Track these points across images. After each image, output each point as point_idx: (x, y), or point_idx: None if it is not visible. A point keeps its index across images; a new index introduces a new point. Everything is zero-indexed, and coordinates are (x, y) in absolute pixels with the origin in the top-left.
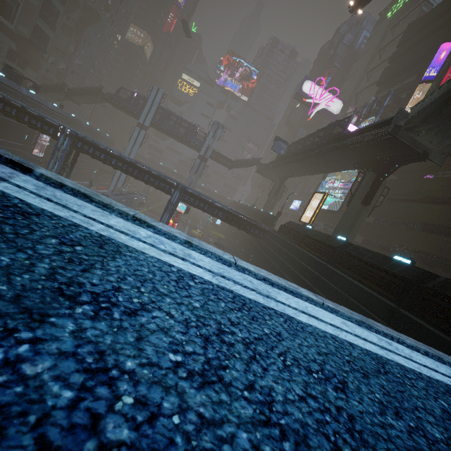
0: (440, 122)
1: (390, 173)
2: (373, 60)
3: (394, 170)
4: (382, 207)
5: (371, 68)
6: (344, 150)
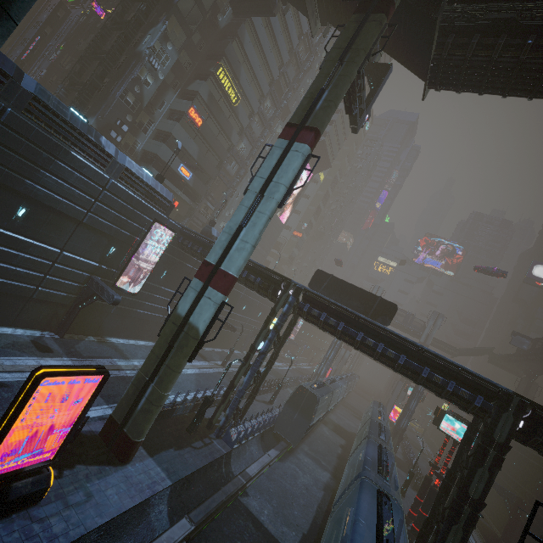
0: None
1: None
2: None
3: None
4: None
5: None
6: None
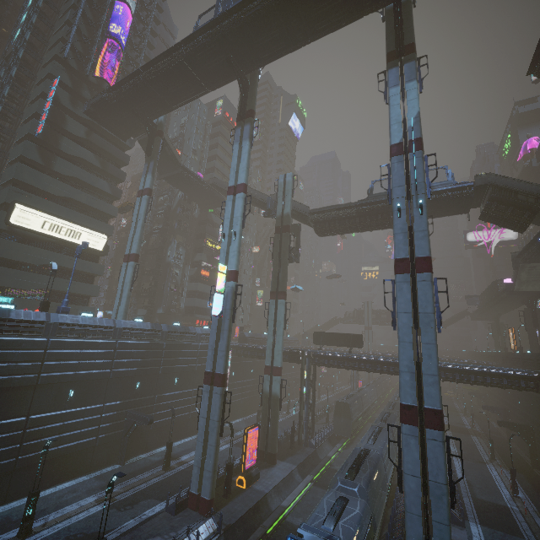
0: (527, 284)
1: (534, 306)
2: None
3: (534, 304)
4: None
5: None
6: (506, 299)
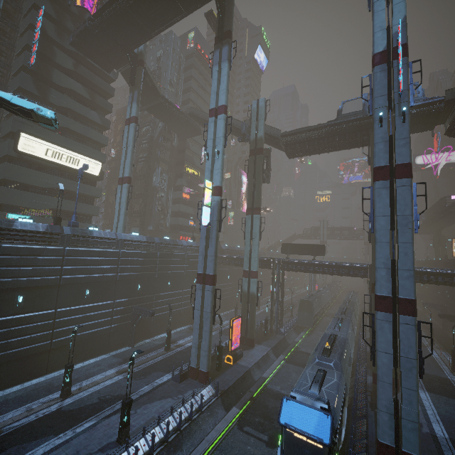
0: None
1: None
2: None
3: None
4: None
5: None
6: (452, 213)
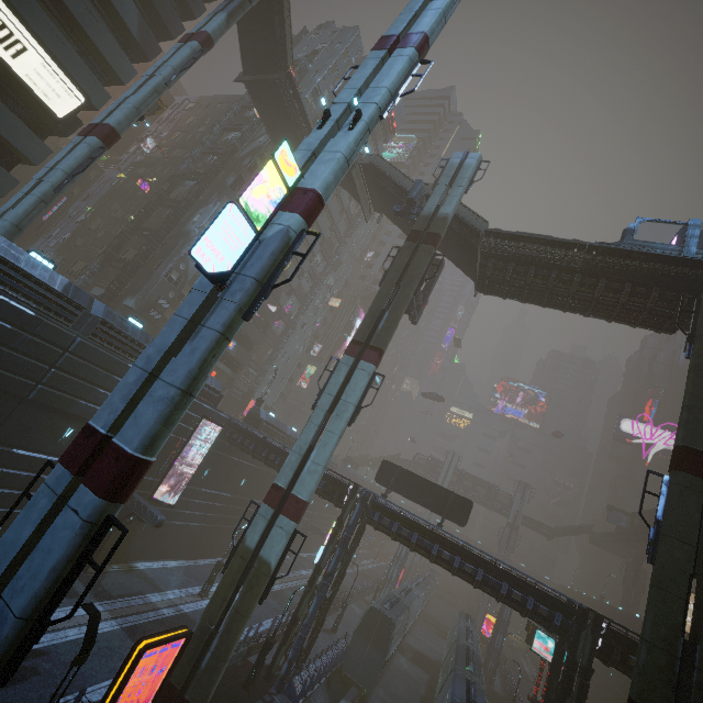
0: None
1: None
2: None
3: None
4: None
5: None
6: None
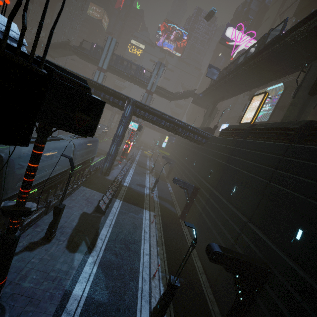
0: None
1: None
2: (284, 4)
3: None
4: (315, 108)
5: (282, 11)
6: (283, 50)
